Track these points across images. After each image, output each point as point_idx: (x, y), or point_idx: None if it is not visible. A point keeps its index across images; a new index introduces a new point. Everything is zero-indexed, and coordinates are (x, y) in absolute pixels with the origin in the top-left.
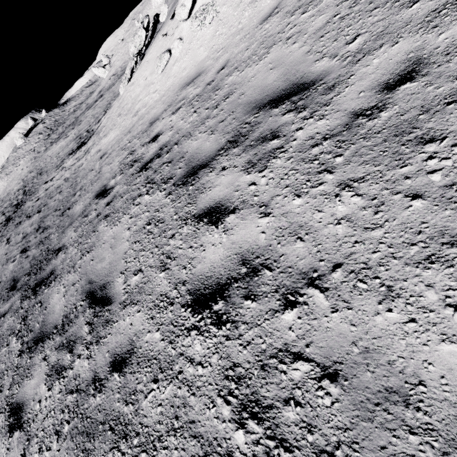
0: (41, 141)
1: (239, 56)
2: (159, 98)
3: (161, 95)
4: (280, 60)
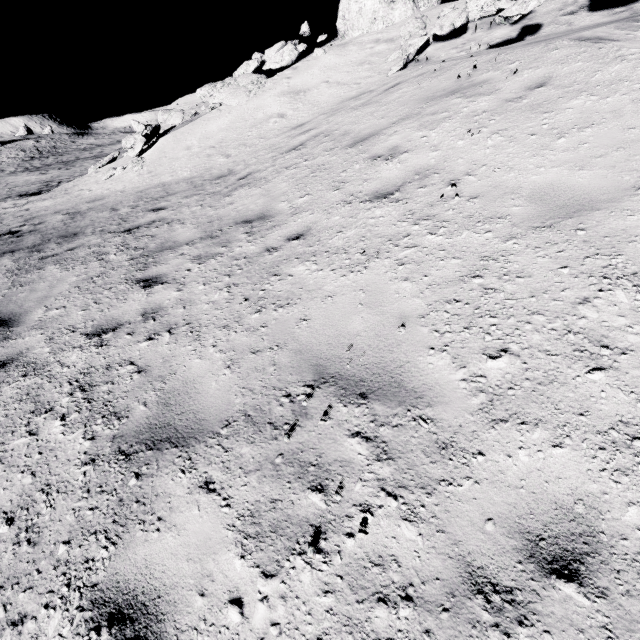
0: (16, 159)
1: (110, 203)
2: (85, 197)
3: (88, 196)
4: (98, 218)
